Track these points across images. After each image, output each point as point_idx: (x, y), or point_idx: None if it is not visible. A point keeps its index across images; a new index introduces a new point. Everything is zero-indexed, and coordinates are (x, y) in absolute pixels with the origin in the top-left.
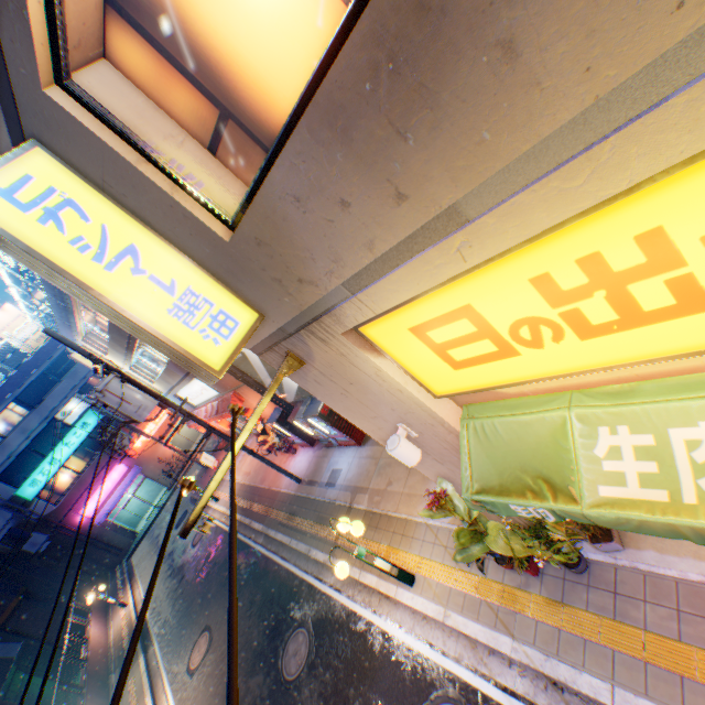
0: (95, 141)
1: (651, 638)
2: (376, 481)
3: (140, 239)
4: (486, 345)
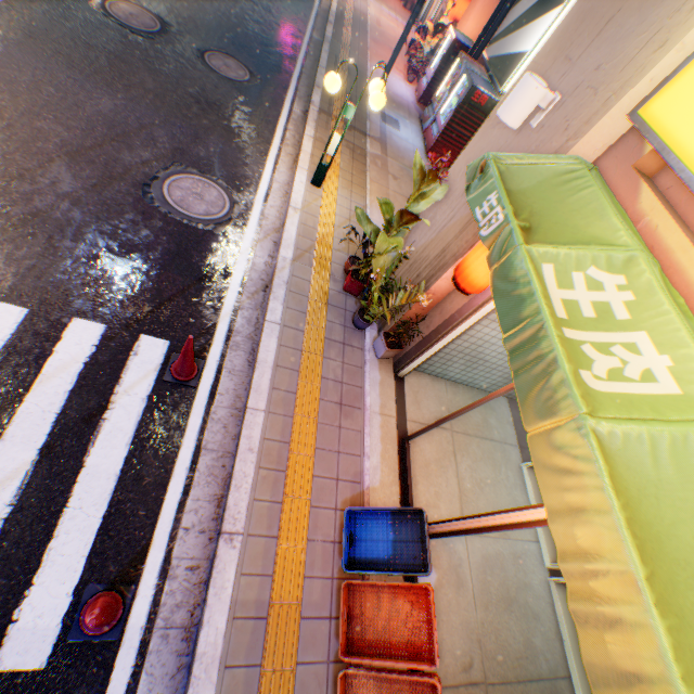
0: None
1: (318, 360)
2: (394, 165)
3: None
4: None
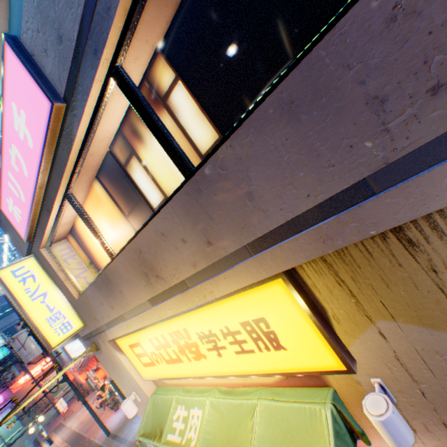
0: (49, 262)
1: None
2: None
3: (51, 289)
4: (148, 358)
